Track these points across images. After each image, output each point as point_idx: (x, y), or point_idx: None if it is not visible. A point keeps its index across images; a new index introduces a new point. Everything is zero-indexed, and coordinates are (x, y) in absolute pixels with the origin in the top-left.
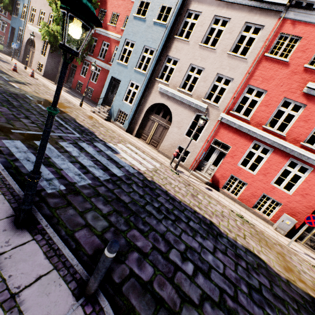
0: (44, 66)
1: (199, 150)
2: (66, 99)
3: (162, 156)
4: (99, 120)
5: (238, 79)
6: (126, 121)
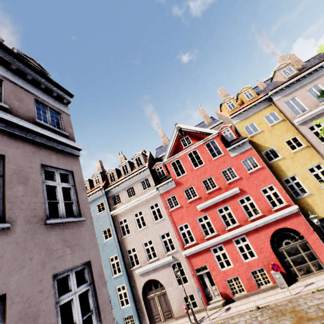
0: None
1: (196, 286)
2: None
3: (181, 321)
4: None
5: (171, 229)
6: (136, 322)
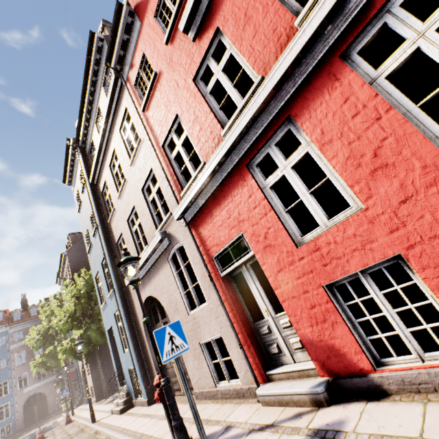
0: (92, 386)
1: (224, 315)
2: (84, 425)
3: None
4: (100, 429)
5: (154, 160)
6: (140, 383)
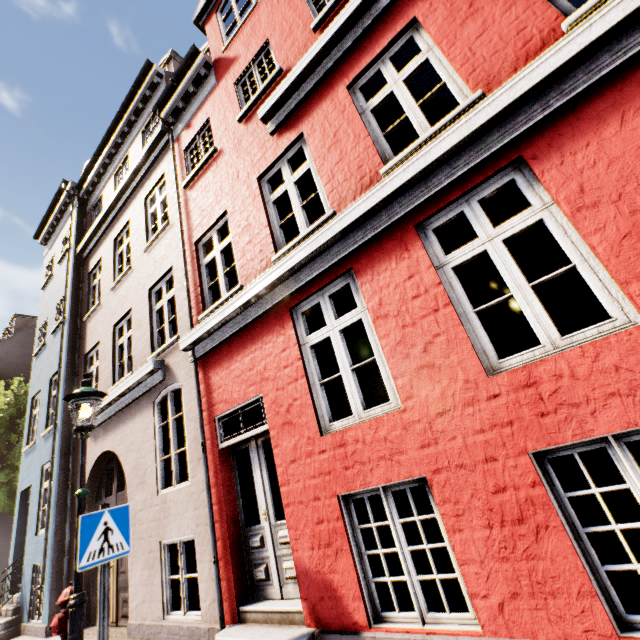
0: None
1: (207, 506)
2: None
3: None
4: None
5: (178, 257)
6: (45, 593)
